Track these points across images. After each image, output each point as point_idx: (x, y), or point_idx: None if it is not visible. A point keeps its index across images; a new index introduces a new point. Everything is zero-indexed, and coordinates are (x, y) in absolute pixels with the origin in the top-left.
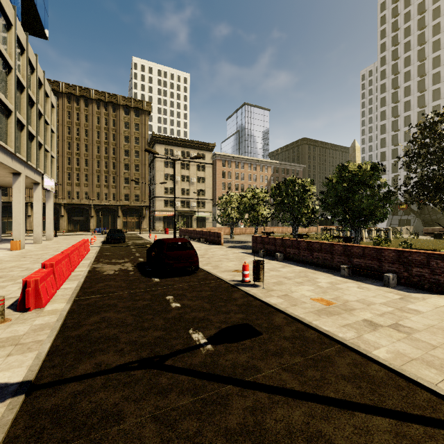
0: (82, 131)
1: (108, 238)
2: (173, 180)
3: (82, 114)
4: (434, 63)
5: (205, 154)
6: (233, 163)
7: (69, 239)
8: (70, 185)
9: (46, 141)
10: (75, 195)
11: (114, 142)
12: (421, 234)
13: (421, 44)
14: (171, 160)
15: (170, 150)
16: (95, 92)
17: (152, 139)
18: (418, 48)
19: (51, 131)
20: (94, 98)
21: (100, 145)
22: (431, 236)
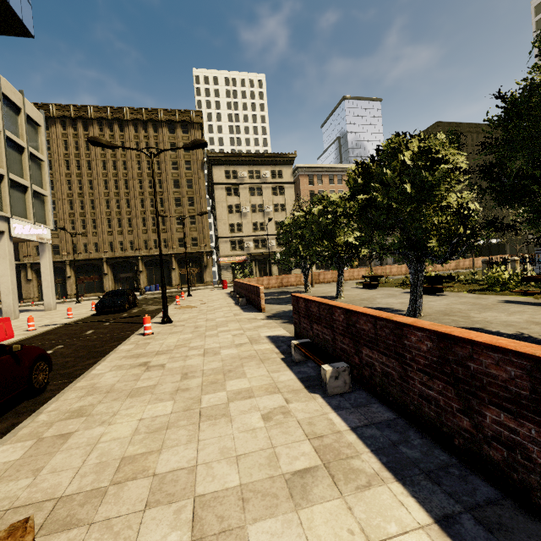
0: (119, 164)
1: (96, 306)
2: (240, 212)
3: (118, 141)
4: None
5: (282, 170)
6: (325, 177)
7: (76, 307)
8: (111, 234)
9: (23, 172)
10: (119, 246)
11: (159, 172)
12: None
13: None
14: (235, 185)
15: (232, 172)
16: (130, 111)
17: (208, 161)
18: None
19: (37, 158)
20: (130, 118)
21: (143, 178)
22: None
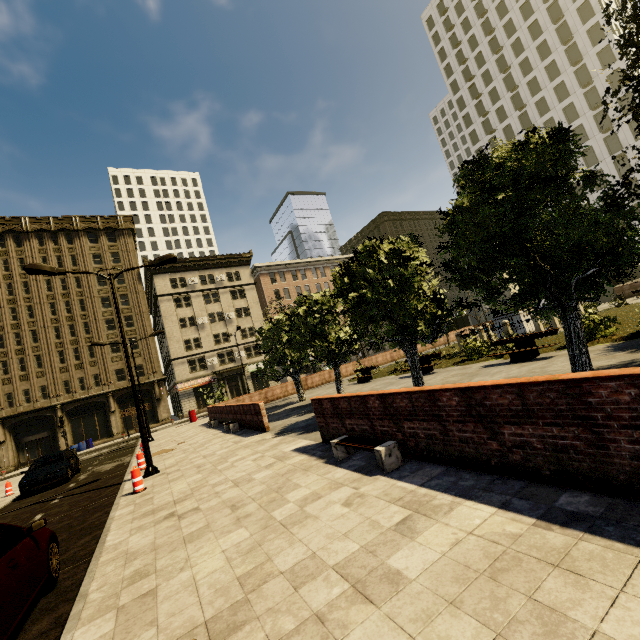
0: (17, 286)
1: (21, 485)
2: (195, 324)
3: (14, 259)
4: (523, 69)
5: (240, 271)
6: (287, 274)
7: None
8: (9, 383)
9: None
10: (23, 397)
11: (79, 290)
12: (606, 300)
13: (497, 51)
14: (186, 294)
15: (180, 280)
16: (30, 220)
17: (147, 270)
18: (495, 57)
19: None
20: (31, 229)
21: (56, 301)
22: (632, 296)
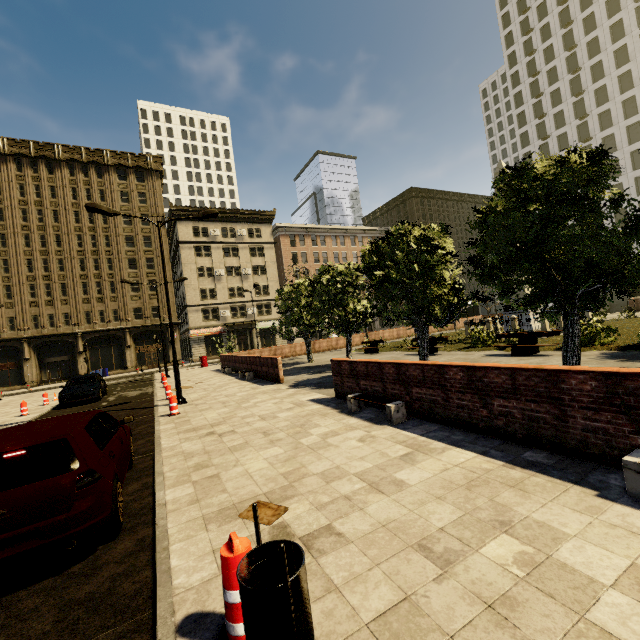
0: (47, 214)
1: (61, 397)
2: (213, 275)
3: (45, 185)
4: (590, 50)
5: (261, 229)
6: (307, 238)
7: (7, 405)
8: (36, 305)
9: None
10: (47, 320)
11: (105, 226)
12: (619, 310)
13: (566, 25)
14: (206, 245)
15: (202, 229)
16: (63, 149)
17: (171, 215)
18: (562, 31)
19: None
20: (63, 158)
21: (83, 233)
22: None
